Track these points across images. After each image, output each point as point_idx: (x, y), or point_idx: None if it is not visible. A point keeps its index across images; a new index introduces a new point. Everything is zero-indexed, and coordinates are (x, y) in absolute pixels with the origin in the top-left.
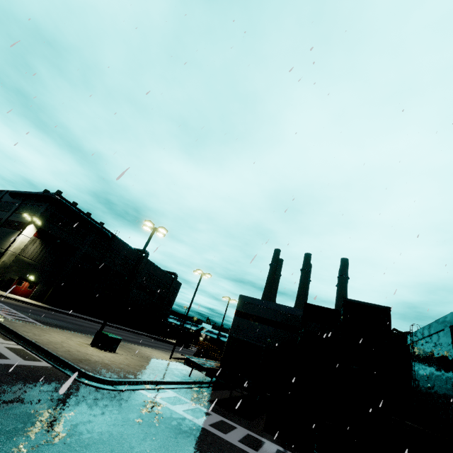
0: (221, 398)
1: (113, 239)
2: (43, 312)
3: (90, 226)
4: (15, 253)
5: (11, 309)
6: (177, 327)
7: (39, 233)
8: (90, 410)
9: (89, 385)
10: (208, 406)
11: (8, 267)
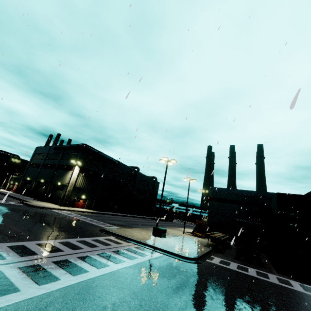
0: (234, 255)
1: (118, 164)
2: (101, 216)
3: (105, 159)
4: (72, 184)
5: (92, 219)
6: (164, 210)
7: (81, 170)
8: (213, 278)
9: (190, 262)
10: (239, 263)
11: (71, 193)
